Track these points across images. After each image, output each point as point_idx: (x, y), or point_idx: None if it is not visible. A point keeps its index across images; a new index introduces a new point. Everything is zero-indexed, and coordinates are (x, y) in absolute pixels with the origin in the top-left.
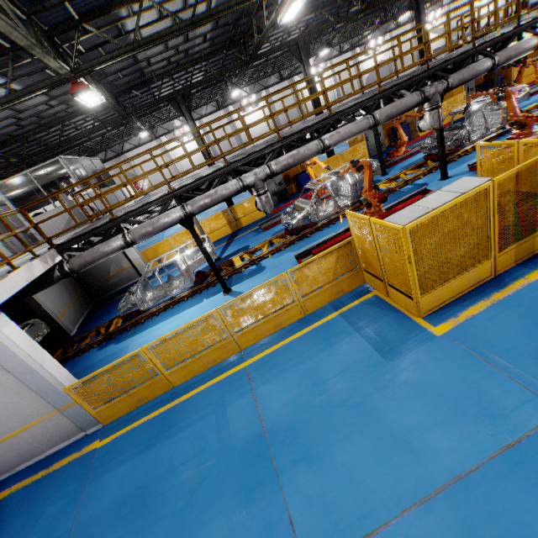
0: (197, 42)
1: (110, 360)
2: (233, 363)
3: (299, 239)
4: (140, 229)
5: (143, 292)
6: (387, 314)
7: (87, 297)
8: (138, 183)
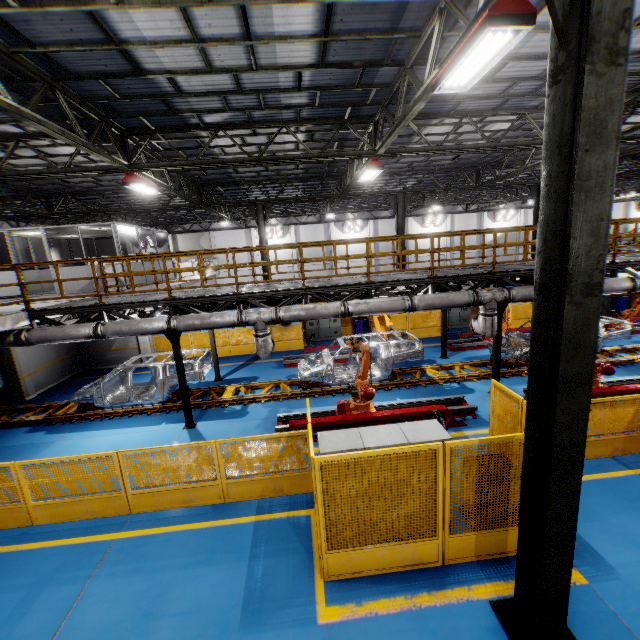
0: (290, 167)
1: (23, 451)
2: (108, 527)
3: (305, 396)
4: (116, 325)
5: (116, 384)
6: (296, 552)
7: (76, 362)
8: (205, 263)
